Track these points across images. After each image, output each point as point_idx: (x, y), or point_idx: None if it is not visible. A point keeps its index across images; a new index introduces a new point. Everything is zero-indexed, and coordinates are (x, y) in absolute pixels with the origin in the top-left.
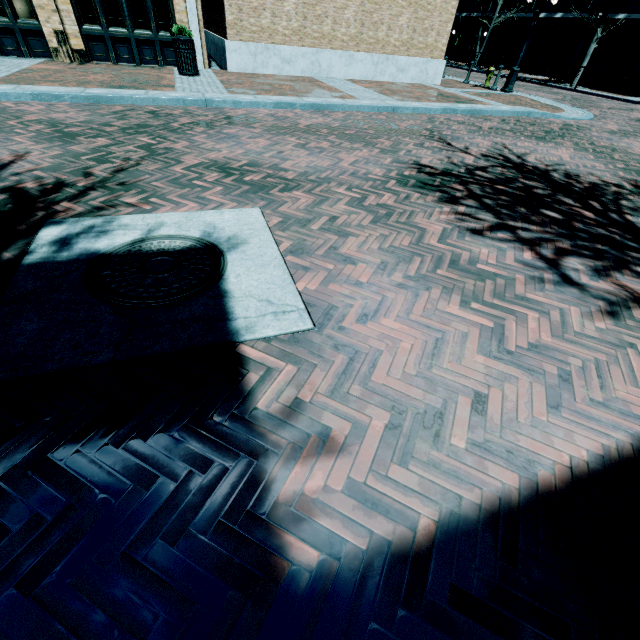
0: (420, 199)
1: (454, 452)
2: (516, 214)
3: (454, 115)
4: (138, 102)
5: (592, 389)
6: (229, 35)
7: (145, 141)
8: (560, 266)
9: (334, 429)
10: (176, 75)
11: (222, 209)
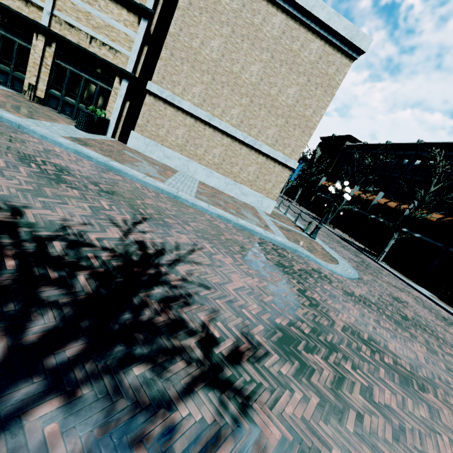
0: None
1: None
2: None
3: (225, 222)
4: None
5: None
6: (136, 129)
7: None
8: None
9: None
10: (71, 126)
11: None
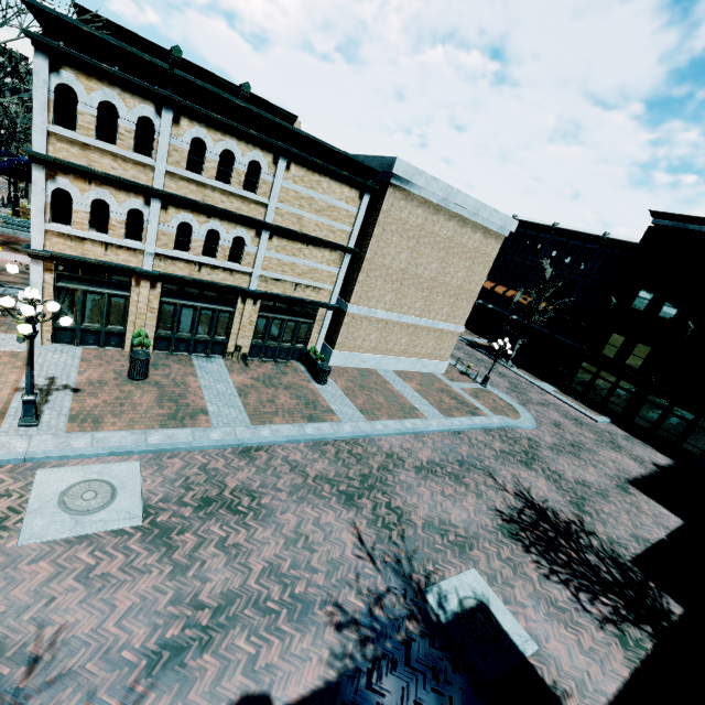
0: (517, 550)
1: (591, 692)
2: (552, 559)
3: (476, 431)
4: (334, 439)
5: (608, 665)
6: (335, 348)
7: (383, 499)
8: (580, 599)
9: (566, 688)
10: (315, 384)
11: (464, 571)
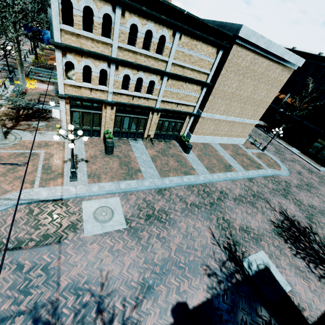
0: (281, 241)
1: (314, 309)
2: (297, 246)
3: (260, 178)
4: (196, 183)
5: (322, 297)
6: (193, 134)
7: (220, 215)
8: (310, 266)
9: (303, 307)
10: (184, 153)
11: (258, 251)
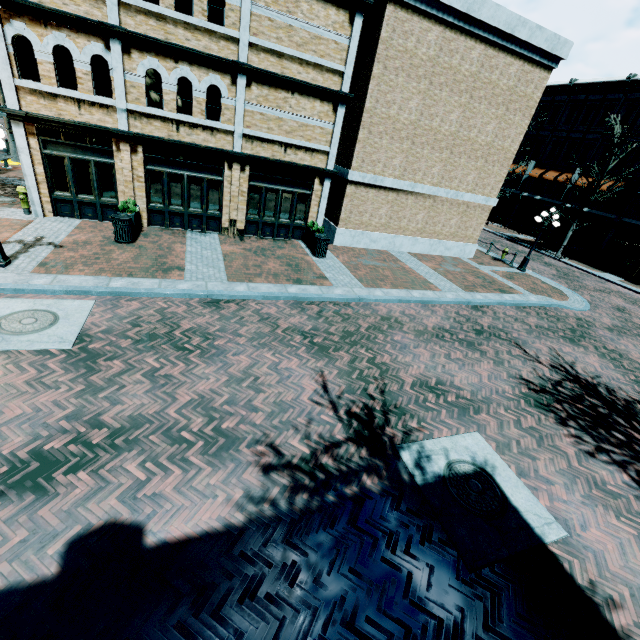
0: (547, 421)
1: None
2: (601, 436)
3: (505, 307)
4: (321, 300)
5: None
6: (340, 225)
7: (365, 354)
8: None
9: (613, 595)
10: (312, 257)
11: (462, 434)
